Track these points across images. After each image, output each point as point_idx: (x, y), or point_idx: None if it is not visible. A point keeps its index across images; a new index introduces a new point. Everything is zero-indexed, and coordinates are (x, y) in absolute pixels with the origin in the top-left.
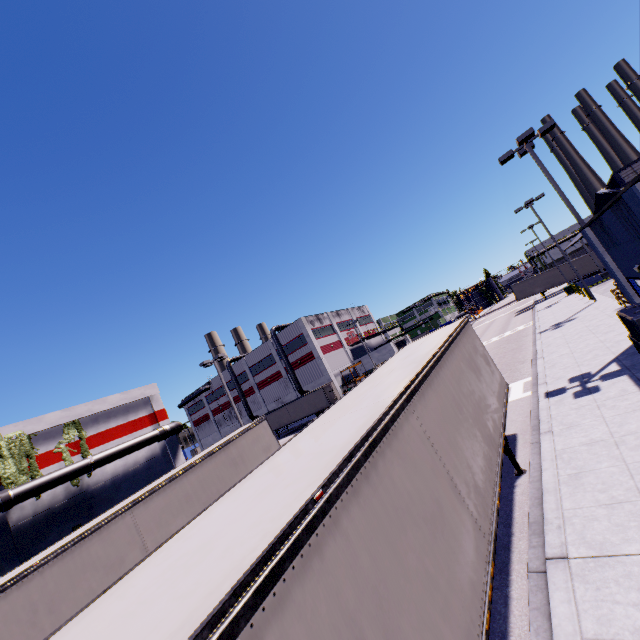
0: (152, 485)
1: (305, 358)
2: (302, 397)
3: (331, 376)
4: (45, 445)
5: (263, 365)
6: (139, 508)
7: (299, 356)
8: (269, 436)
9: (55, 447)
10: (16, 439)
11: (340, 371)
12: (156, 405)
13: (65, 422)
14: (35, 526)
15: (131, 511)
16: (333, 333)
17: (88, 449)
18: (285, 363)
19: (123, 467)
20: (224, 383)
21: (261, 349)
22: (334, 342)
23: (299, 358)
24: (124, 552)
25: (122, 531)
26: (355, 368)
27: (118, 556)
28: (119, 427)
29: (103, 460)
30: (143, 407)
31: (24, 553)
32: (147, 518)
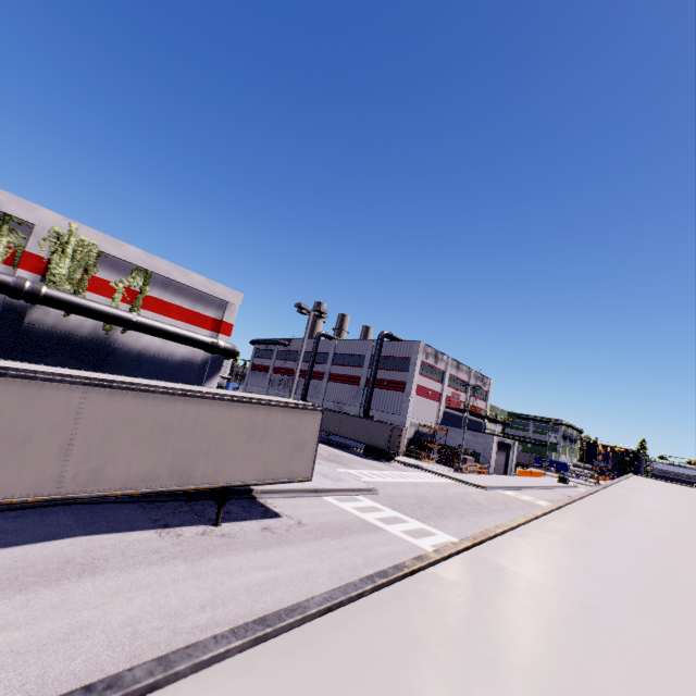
0: (143, 381)
1: (394, 384)
2: (365, 418)
3: (407, 421)
4: (107, 272)
5: (349, 360)
6: (99, 394)
7: (390, 377)
8: (312, 434)
9: (114, 281)
10: (87, 246)
11: (419, 423)
12: (228, 315)
13: (139, 265)
14: (45, 339)
15: (86, 390)
16: (440, 381)
17: (140, 306)
18: (371, 374)
19: (158, 349)
20: (305, 341)
21: (358, 344)
22: (434, 391)
23: (388, 379)
24: (37, 433)
25: (56, 405)
26: (435, 432)
27: (26, 432)
28: (181, 309)
29: (144, 326)
30: (216, 308)
31: (18, 355)
32: (99, 414)
